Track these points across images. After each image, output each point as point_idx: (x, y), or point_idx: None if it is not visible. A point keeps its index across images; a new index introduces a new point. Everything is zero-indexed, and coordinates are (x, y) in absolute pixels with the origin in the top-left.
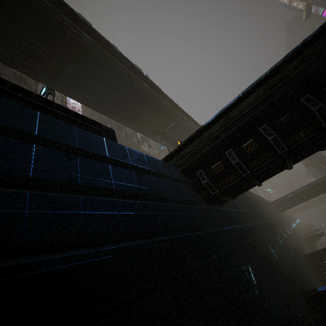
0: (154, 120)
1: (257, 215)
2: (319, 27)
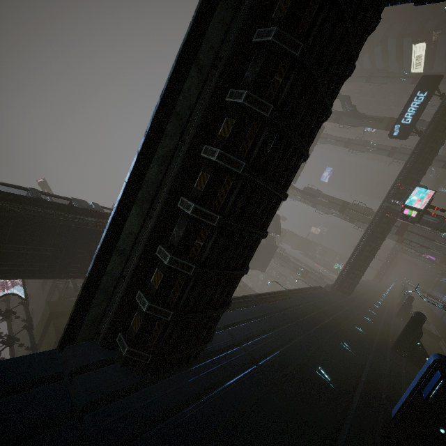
0: None
1: (292, 329)
2: (144, 133)
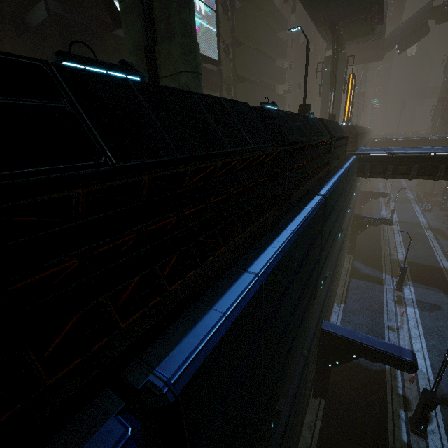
0: (340, 10)
1: None
2: None
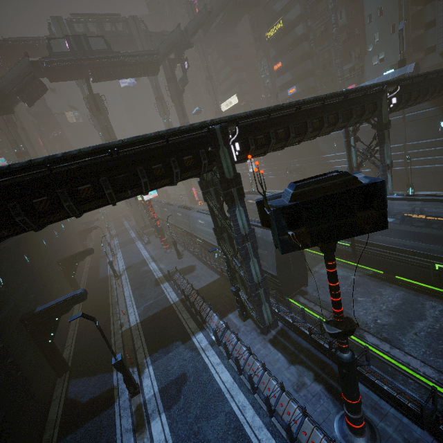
0: None
1: None
2: (28, 160)
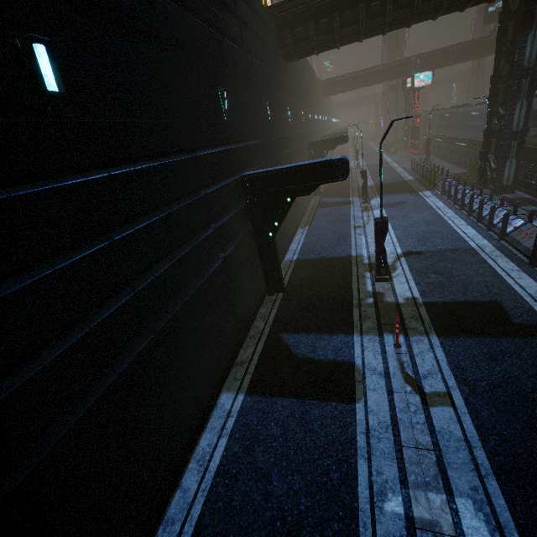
0: None
1: (304, 85)
2: None
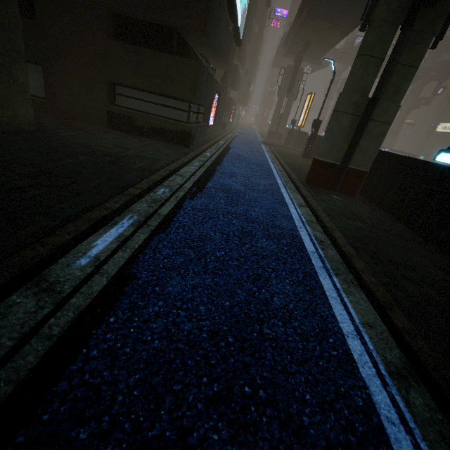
0: (318, 37)
1: None
2: None
